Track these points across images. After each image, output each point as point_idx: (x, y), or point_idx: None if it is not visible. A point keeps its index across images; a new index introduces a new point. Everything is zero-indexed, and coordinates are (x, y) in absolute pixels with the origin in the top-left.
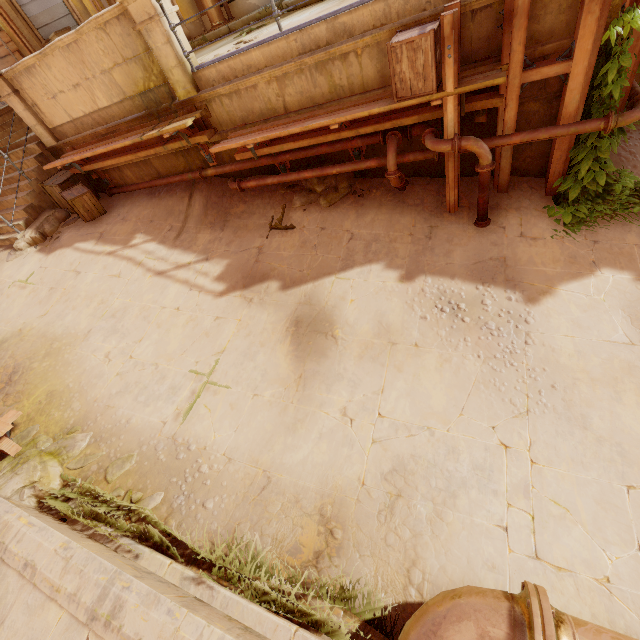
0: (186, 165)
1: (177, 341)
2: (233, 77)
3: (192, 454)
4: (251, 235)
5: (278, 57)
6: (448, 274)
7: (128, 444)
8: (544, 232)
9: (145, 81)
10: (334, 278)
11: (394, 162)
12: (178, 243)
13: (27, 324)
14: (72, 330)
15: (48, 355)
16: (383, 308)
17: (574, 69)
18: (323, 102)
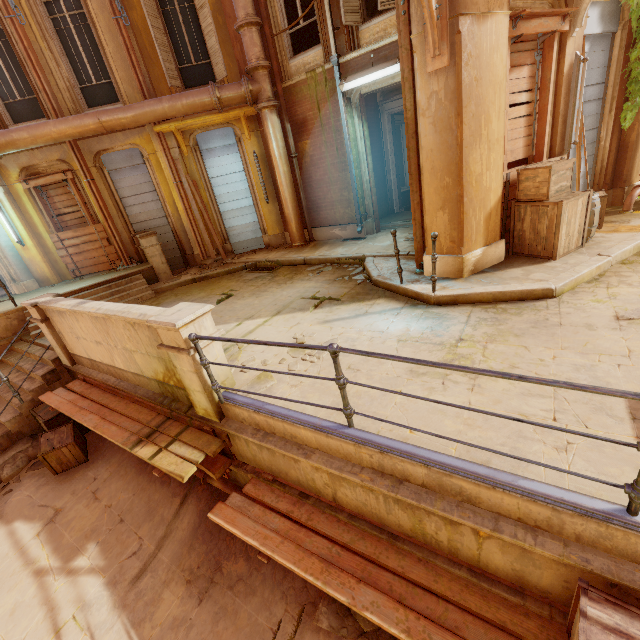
0: None
1: None
2: (269, 430)
3: None
4: None
5: (338, 451)
6: None
7: None
8: None
9: (165, 376)
10: None
11: None
12: (131, 597)
13: None
14: None
15: None
16: None
17: None
18: (397, 530)
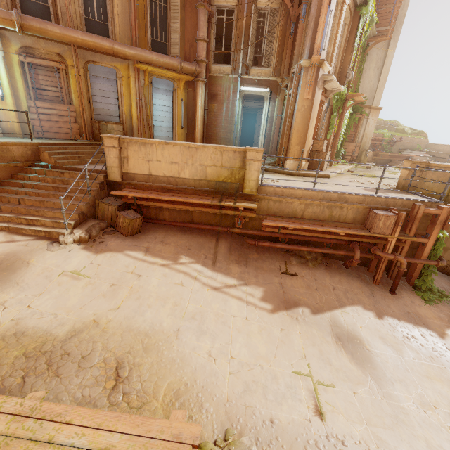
0: (218, 222)
1: (263, 345)
2: (280, 195)
3: (355, 449)
4: (268, 274)
5: (309, 196)
6: (397, 317)
7: (295, 444)
8: (420, 302)
9: (226, 178)
10: (340, 311)
11: (359, 256)
12: (217, 268)
13: (100, 315)
14: (159, 326)
15: (148, 350)
16: (380, 333)
17: (429, 242)
18: (322, 220)
